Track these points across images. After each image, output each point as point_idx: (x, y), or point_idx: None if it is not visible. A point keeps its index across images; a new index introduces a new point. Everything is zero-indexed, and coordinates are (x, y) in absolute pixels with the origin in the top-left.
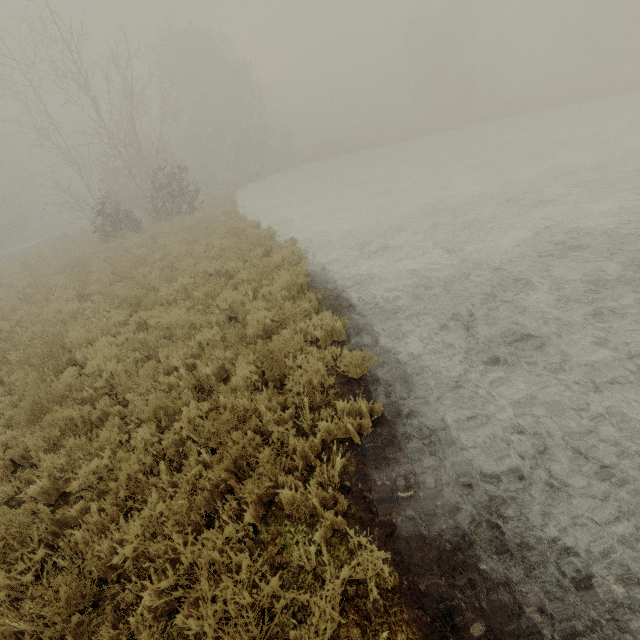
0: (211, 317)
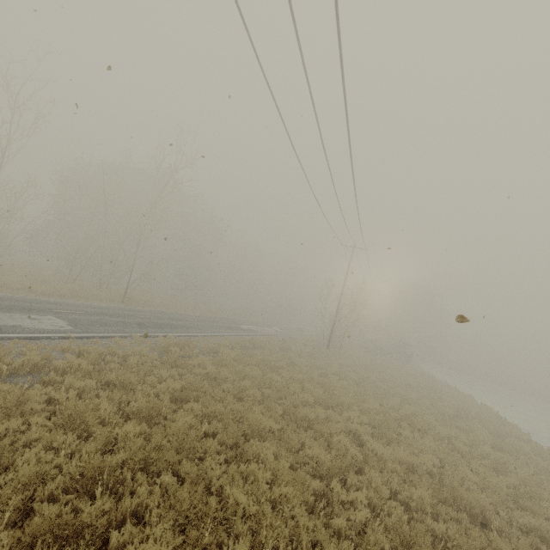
0: (475, 407)
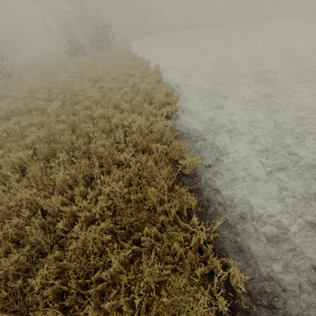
0: (127, 85)
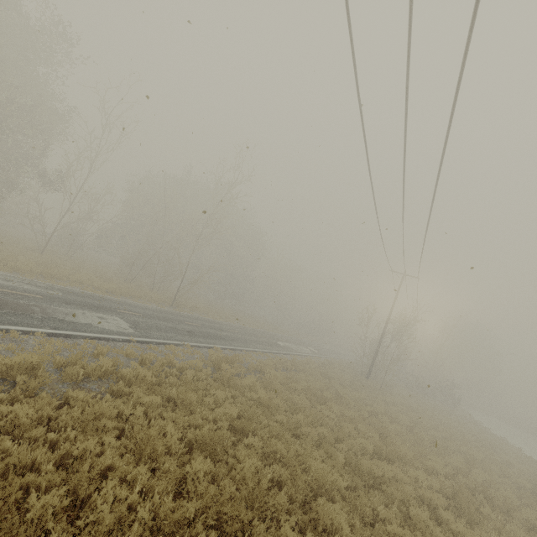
0: None
